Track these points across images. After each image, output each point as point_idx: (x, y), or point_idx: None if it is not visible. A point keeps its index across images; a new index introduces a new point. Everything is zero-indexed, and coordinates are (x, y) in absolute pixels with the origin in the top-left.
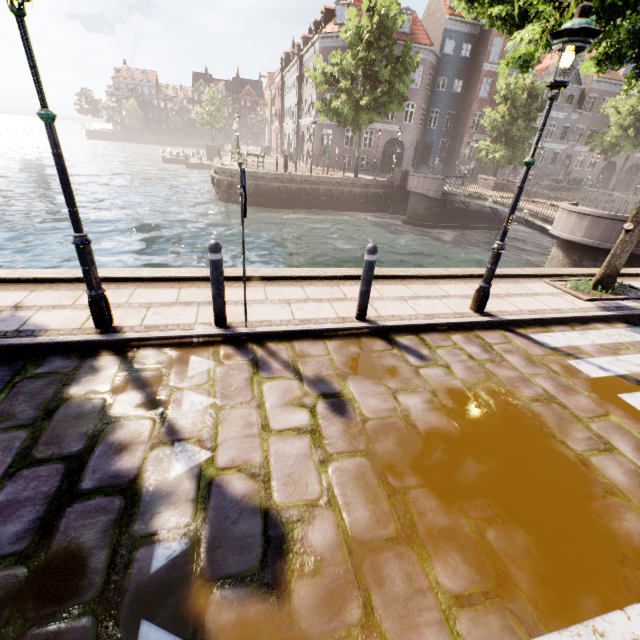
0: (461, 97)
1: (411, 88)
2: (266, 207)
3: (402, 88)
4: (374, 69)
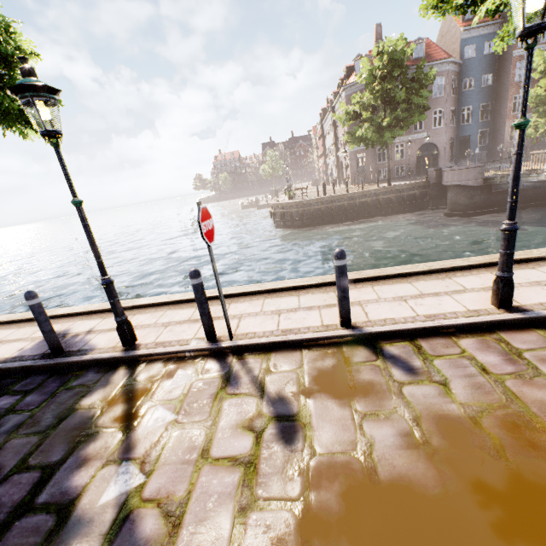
0: (493, 88)
1: (435, 98)
2: (312, 226)
3: (420, 101)
4: (391, 95)
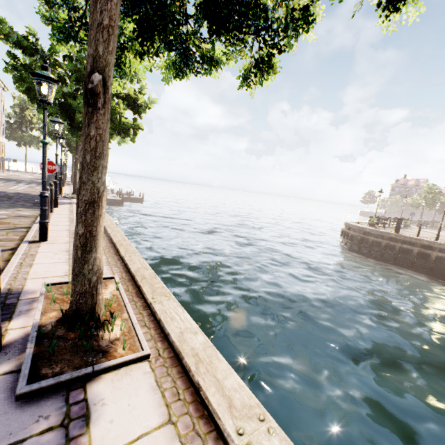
0: None
1: None
2: (366, 256)
3: None
4: None
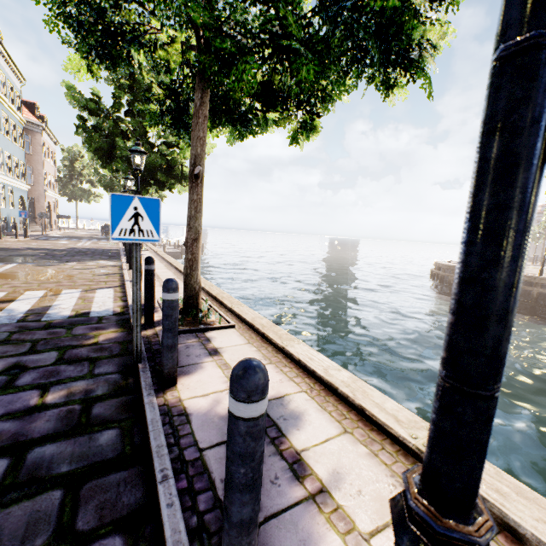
0: None
1: None
2: None
3: None
4: None
